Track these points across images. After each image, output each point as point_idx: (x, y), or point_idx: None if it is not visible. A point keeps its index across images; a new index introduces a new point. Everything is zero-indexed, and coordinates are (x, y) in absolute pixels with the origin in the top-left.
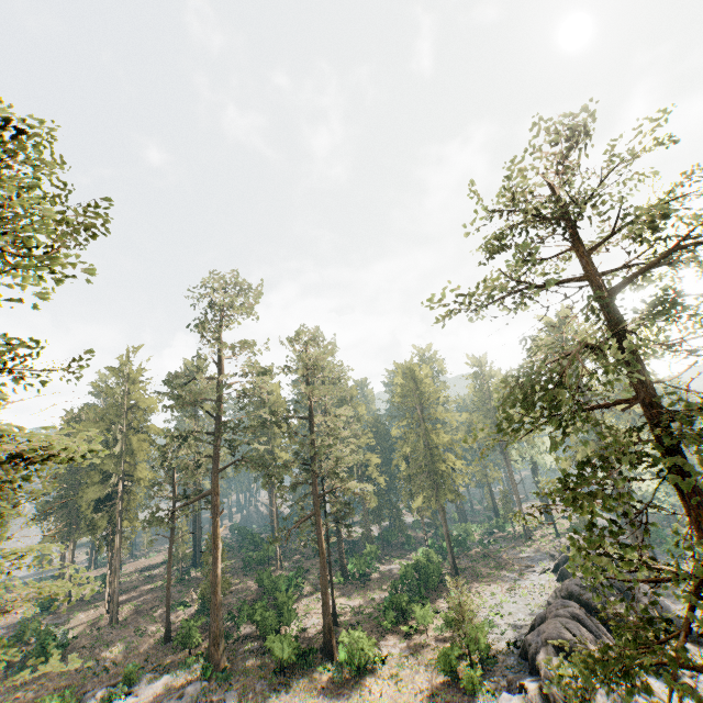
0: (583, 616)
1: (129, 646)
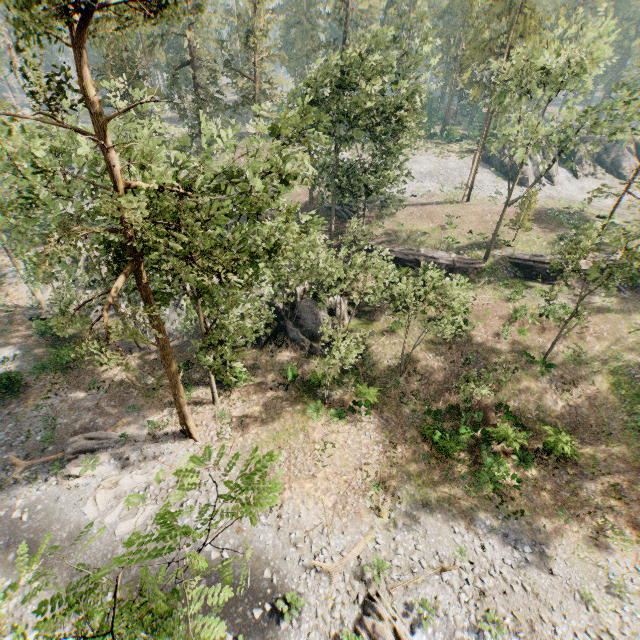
0: None
1: None
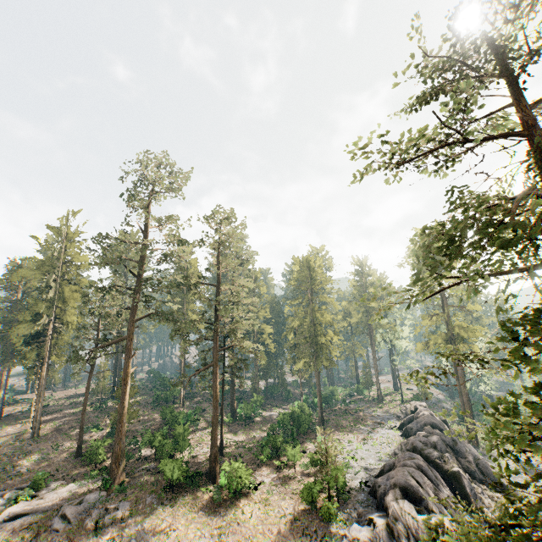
0: (426, 467)
1: (44, 457)
